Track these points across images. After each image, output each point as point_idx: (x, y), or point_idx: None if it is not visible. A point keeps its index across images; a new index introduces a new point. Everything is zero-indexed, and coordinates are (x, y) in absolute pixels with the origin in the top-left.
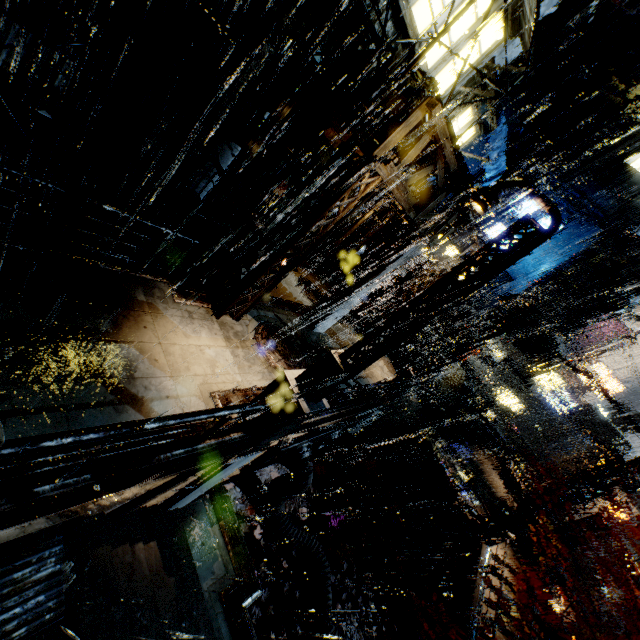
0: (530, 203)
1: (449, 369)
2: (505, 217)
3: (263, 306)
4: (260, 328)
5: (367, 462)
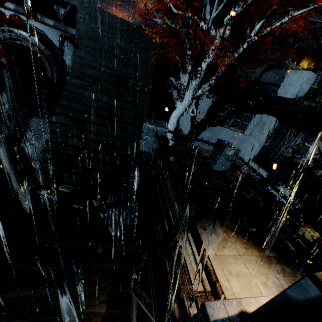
0: None
1: None
2: None
3: None
4: None
5: None
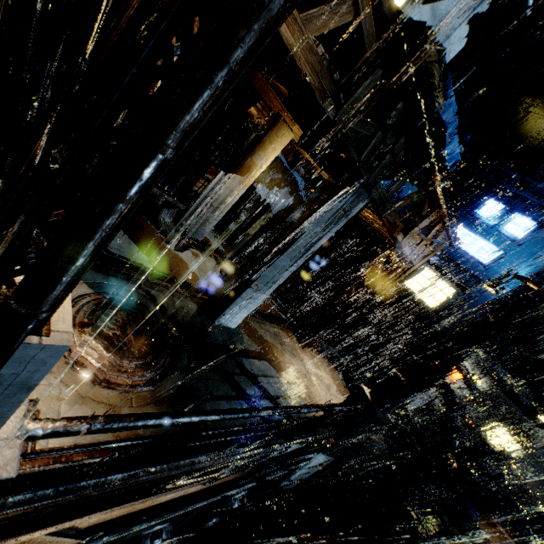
0: (492, 204)
1: (423, 396)
2: (465, 221)
3: (126, 275)
4: (89, 297)
5: (314, 537)
